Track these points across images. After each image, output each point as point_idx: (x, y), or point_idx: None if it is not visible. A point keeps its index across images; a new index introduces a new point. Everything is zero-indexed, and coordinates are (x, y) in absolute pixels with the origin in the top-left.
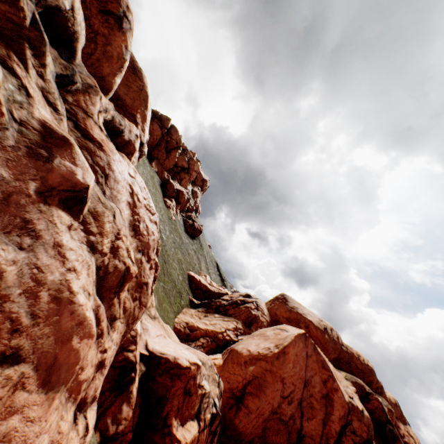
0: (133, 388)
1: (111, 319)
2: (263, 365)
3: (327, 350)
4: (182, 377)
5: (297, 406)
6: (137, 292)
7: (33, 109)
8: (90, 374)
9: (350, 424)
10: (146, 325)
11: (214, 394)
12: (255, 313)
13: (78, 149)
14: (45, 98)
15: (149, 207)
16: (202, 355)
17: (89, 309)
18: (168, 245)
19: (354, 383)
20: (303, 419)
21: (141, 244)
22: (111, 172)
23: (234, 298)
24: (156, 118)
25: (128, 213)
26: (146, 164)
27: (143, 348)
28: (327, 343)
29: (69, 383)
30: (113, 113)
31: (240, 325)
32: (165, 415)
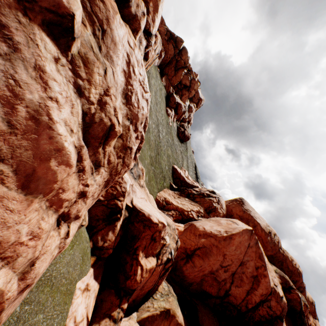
0: (117, 224)
1: (96, 164)
2: (212, 241)
3: (266, 248)
4: (151, 228)
5: (230, 275)
6: (122, 152)
7: None
8: (72, 197)
9: (268, 302)
10: (135, 188)
11: (172, 247)
12: (215, 205)
13: None
14: None
15: (143, 84)
16: (169, 220)
17: (68, 142)
18: (162, 142)
19: (281, 277)
20: (232, 284)
21: (130, 113)
22: (109, 29)
23: (202, 191)
24: (172, 39)
25: (122, 80)
26: (157, 78)
27: (129, 202)
28: (268, 243)
29: (48, 196)
30: None
31: (202, 210)
32: (135, 247)
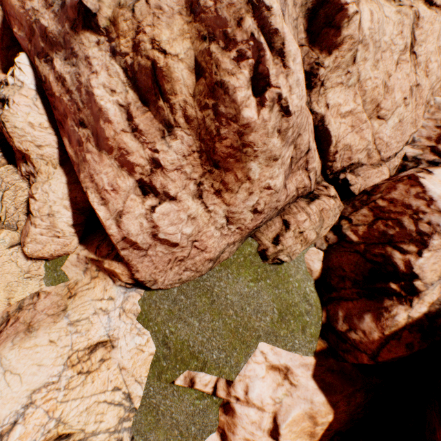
0: (394, 309)
1: (167, 126)
2: None
3: None
4: None
5: None
6: (209, 99)
7: None
8: (143, 164)
9: None
10: None
11: None
12: None
13: None
14: None
15: None
16: None
17: (106, 101)
18: None
19: None
20: None
21: (205, 27)
22: None
23: None
24: None
25: None
26: None
27: None
28: None
29: (114, 155)
30: None
31: None
32: None
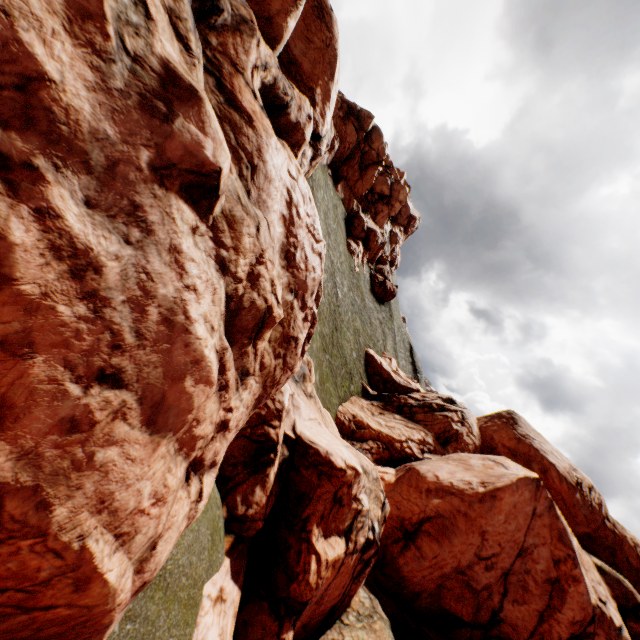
0: (270, 472)
1: (242, 372)
2: (454, 503)
3: (574, 517)
4: (333, 480)
5: (499, 578)
6: (282, 347)
7: (154, 39)
8: (208, 432)
9: (590, 639)
10: (298, 401)
11: (374, 516)
12: (457, 428)
13: (209, 108)
14: (173, 27)
15: (313, 229)
16: (366, 461)
17: (209, 347)
18: (343, 306)
19: (615, 584)
20: (505, 598)
21: (294, 281)
22: (261, 163)
23: (427, 399)
24: (352, 115)
25: (281, 231)
26: (328, 187)
27: (290, 429)
28: (577, 506)
29: (179, 433)
30: (275, 72)
31: (430, 438)
32: (305, 518)
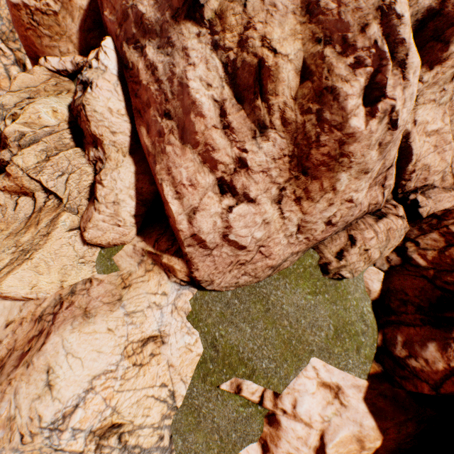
0: None
1: (260, 126)
2: None
3: None
4: None
5: None
6: (313, 103)
7: None
8: (227, 162)
9: None
10: None
11: None
12: None
13: None
14: None
15: None
16: None
17: (201, 95)
18: None
19: None
20: None
21: (321, 29)
22: None
23: None
24: None
25: None
26: None
27: None
28: None
29: (198, 150)
30: None
31: None
32: None
